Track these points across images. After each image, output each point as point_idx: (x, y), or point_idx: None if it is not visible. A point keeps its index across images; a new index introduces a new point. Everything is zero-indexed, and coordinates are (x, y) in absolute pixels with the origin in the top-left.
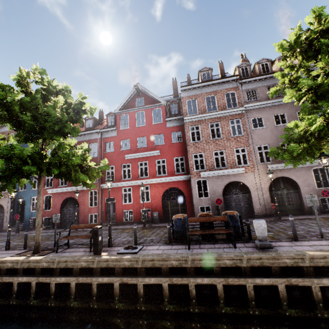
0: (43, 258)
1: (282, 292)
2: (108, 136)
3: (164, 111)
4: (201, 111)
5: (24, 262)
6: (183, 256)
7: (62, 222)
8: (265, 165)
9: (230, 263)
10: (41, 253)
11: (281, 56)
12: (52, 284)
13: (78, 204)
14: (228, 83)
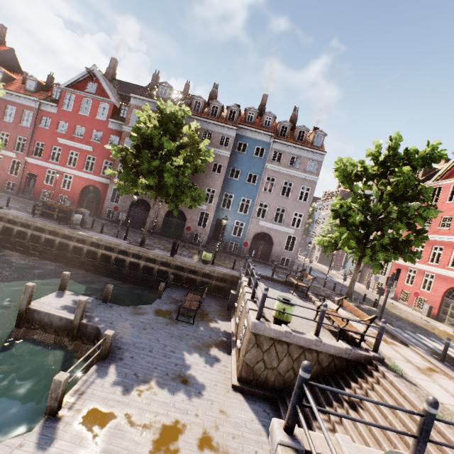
0: None
1: (57, 243)
2: (47, 110)
3: (112, 110)
4: None
5: None
6: (18, 215)
7: None
8: None
9: (40, 226)
10: None
11: (232, 106)
12: None
13: None
14: None
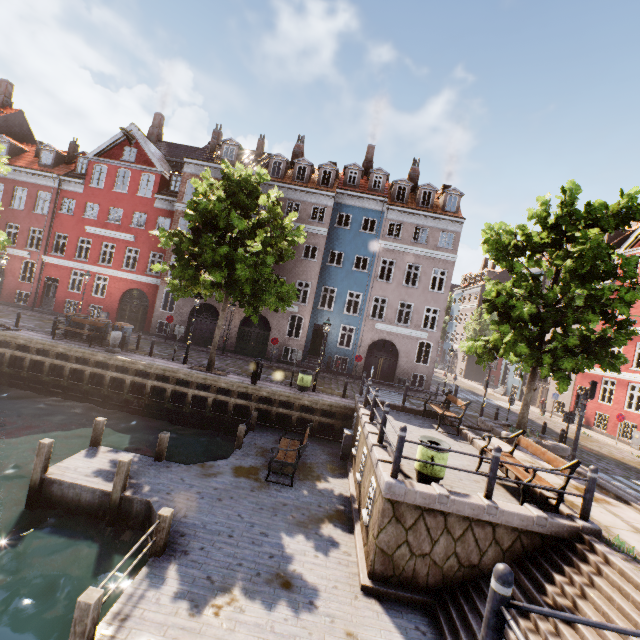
0: None
1: (87, 375)
2: (69, 190)
3: (159, 182)
4: None
5: None
6: (31, 338)
7: None
8: None
9: (63, 351)
10: None
11: (325, 165)
12: None
13: (6, 273)
14: None
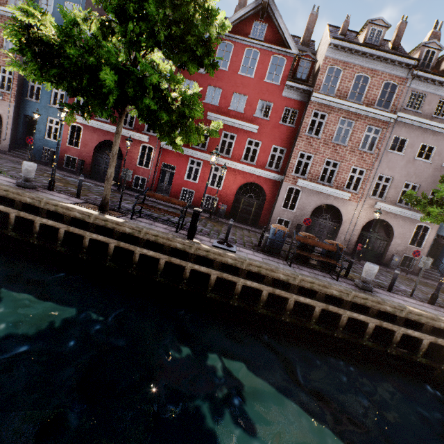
0: (127, 223)
1: (370, 329)
2: None
3: (289, 67)
4: (341, 93)
5: (100, 219)
6: (294, 273)
7: (93, 171)
8: (374, 200)
9: (336, 294)
10: (111, 213)
11: None
12: (136, 253)
13: (121, 155)
14: (398, 65)
